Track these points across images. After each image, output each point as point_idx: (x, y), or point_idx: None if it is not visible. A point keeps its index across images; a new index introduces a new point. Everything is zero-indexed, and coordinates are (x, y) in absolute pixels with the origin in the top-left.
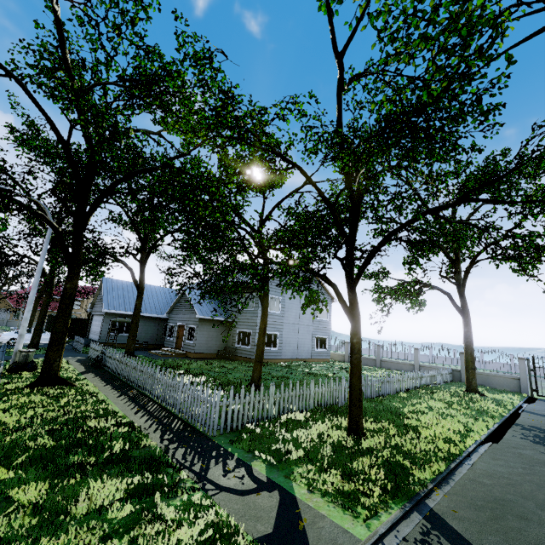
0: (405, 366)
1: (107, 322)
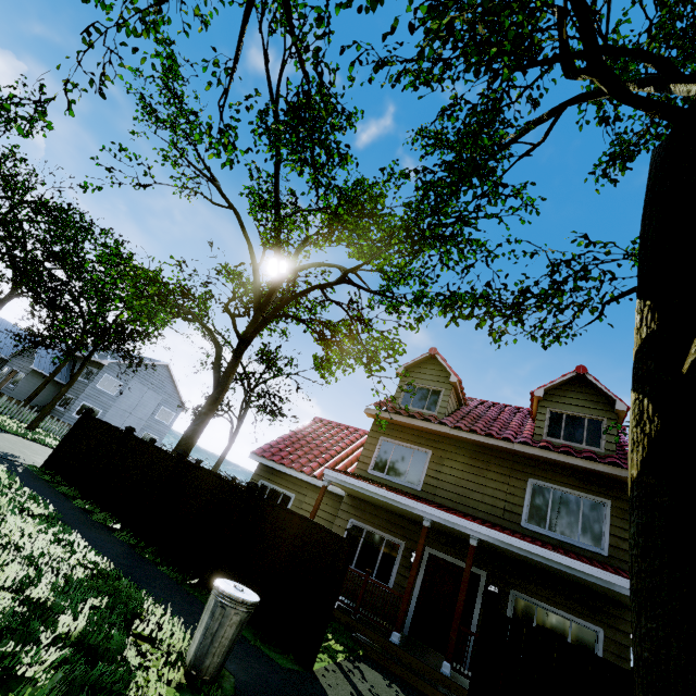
0: None
1: None
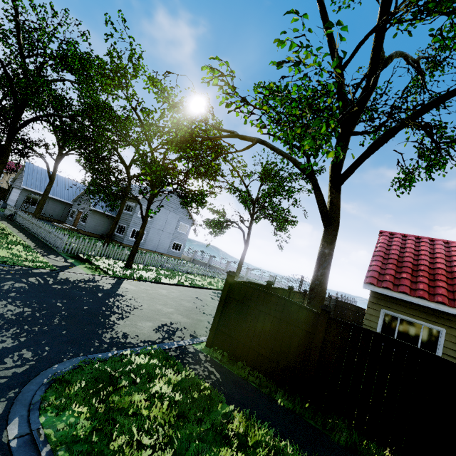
0: (220, 270)
1: (24, 195)
